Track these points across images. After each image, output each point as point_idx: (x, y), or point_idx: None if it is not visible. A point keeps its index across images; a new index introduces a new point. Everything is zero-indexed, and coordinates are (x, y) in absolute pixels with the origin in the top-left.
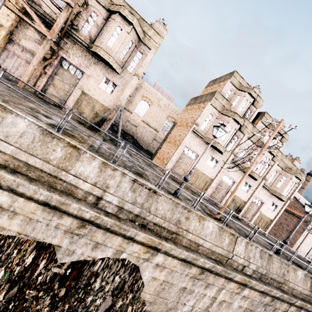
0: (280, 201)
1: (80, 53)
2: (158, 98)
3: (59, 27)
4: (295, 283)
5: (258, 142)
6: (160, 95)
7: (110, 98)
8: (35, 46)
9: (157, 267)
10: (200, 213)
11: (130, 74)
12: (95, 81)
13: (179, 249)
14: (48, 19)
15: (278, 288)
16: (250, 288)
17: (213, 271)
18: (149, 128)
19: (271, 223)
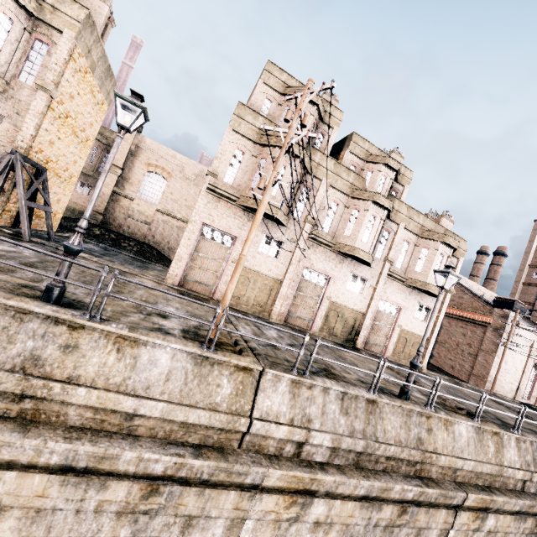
0: (432, 298)
1: None
2: (179, 163)
3: None
4: (456, 454)
5: (352, 191)
6: (182, 158)
7: None
8: None
9: None
10: (113, 328)
11: (29, 89)
12: None
13: (29, 441)
14: None
15: (412, 478)
16: (329, 498)
17: (190, 479)
18: (176, 222)
19: (428, 345)
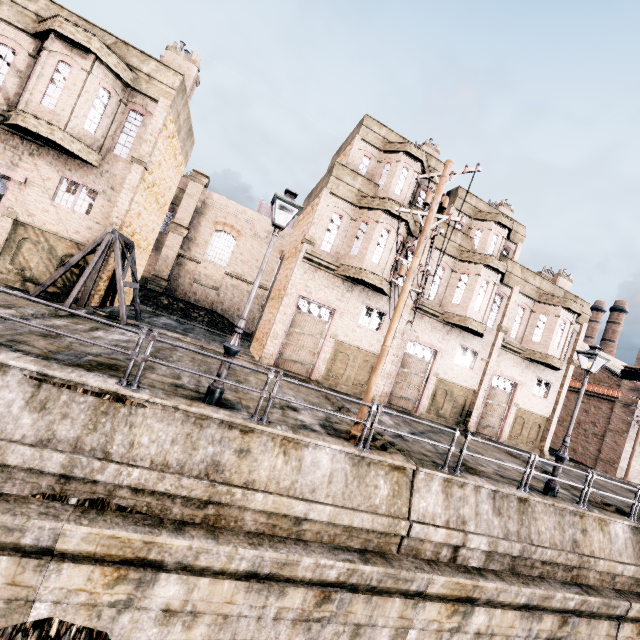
0: (553, 371)
1: None
2: (249, 220)
3: None
4: (614, 558)
5: (460, 253)
6: (253, 214)
7: (89, 223)
8: None
9: (172, 618)
10: (279, 431)
11: (123, 162)
12: (41, 193)
13: (223, 548)
14: None
15: (570, 585)
16: (488, 606)
17: (359, 586)
18: (247, 286)
19: (549, 426)
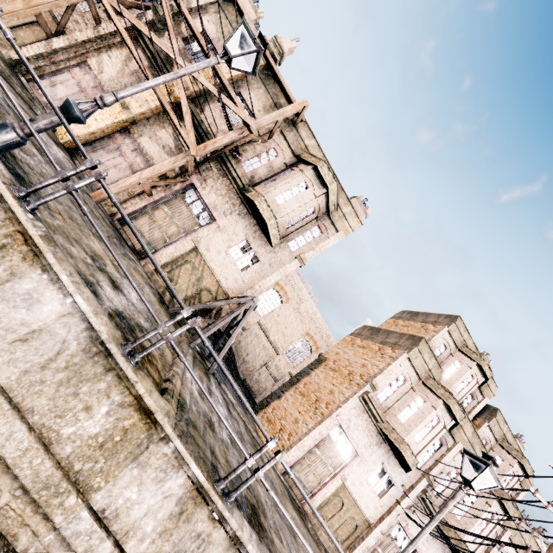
0: None
1: (224, 190)
2: (300, 296)
3: (216, 146)
4: None
5: None
6: (306, 294)
7: (238, 278)
8: (160, 153)
9: None
10: None
11: (290, 253)
12: (226, 240)
13: None
14: (203, 130)
15: None
16: None
17: None
18: (266, 341)
19: None
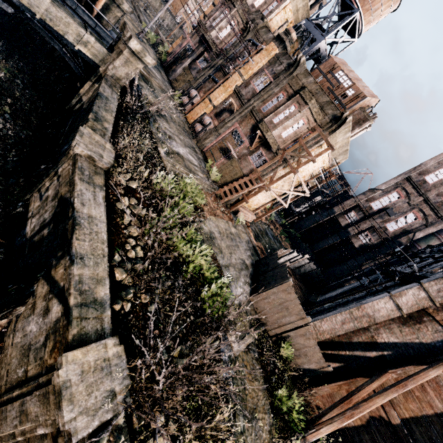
0: None
1: None
2: None
3: None
4: None
5: None
6: None
7: None
8: None
9: None
10: None
11: None
12: None
13: None
14: None
15: None
16: None
17: None
18: None
19: None
